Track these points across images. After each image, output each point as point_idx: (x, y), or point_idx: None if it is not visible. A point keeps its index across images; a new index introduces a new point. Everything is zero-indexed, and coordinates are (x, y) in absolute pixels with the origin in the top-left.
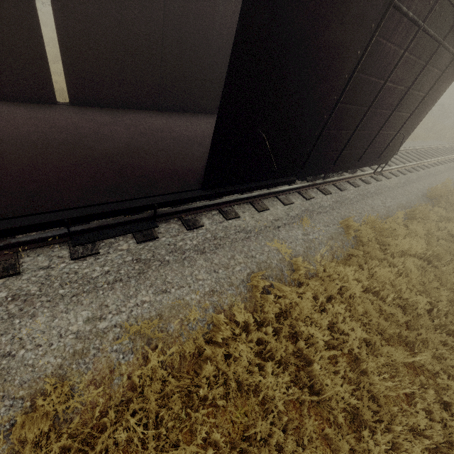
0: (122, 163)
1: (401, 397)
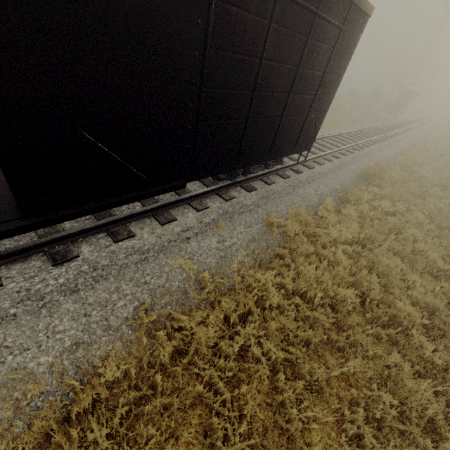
0: None
1: (329, 424)
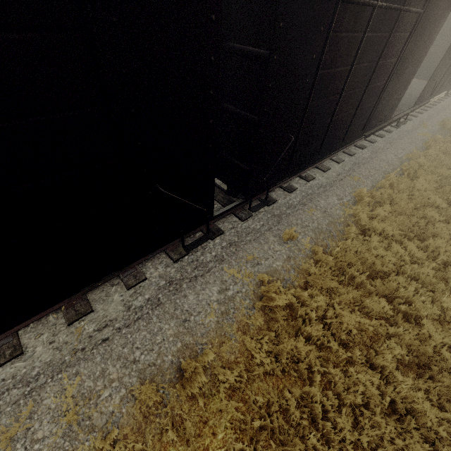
0: None
1: None
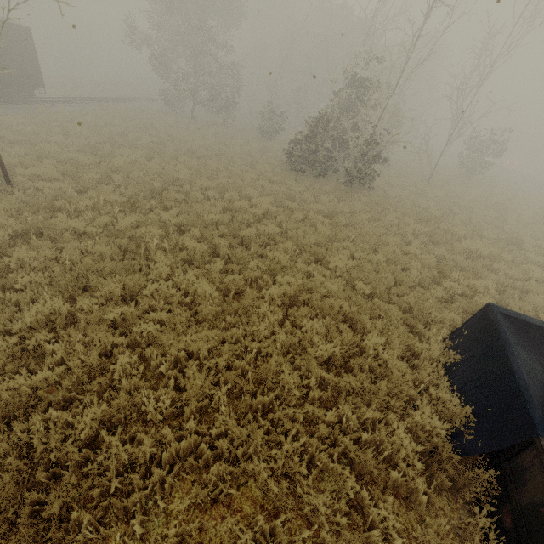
0: None
1: None
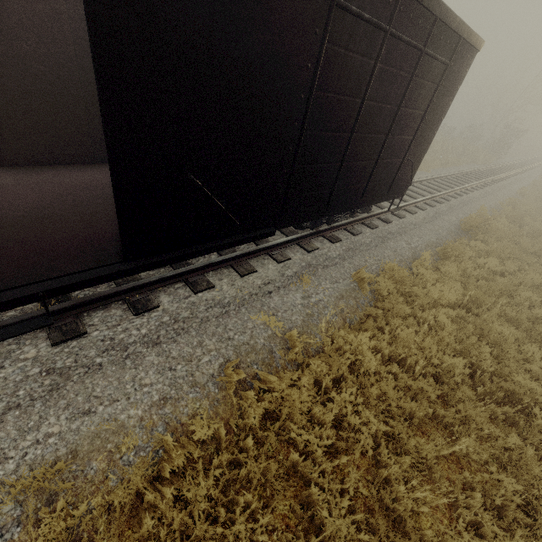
0: (7, 239)
1: (440, 509)
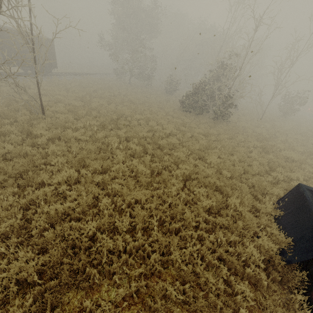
0: None
1: None
